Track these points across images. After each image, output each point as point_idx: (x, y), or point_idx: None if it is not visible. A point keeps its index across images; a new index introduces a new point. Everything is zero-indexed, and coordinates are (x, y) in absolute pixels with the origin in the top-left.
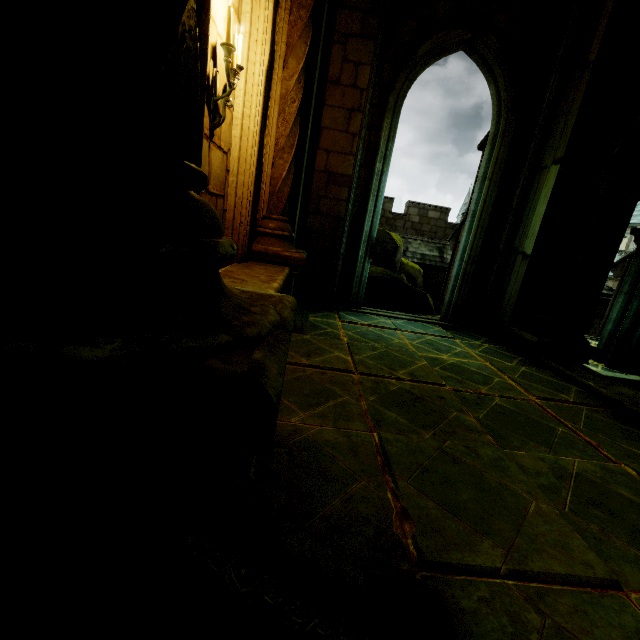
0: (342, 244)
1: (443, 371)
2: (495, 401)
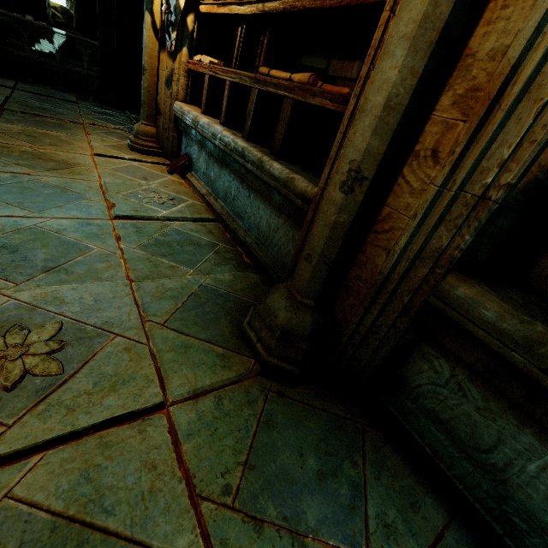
0: None
1: None
2: None
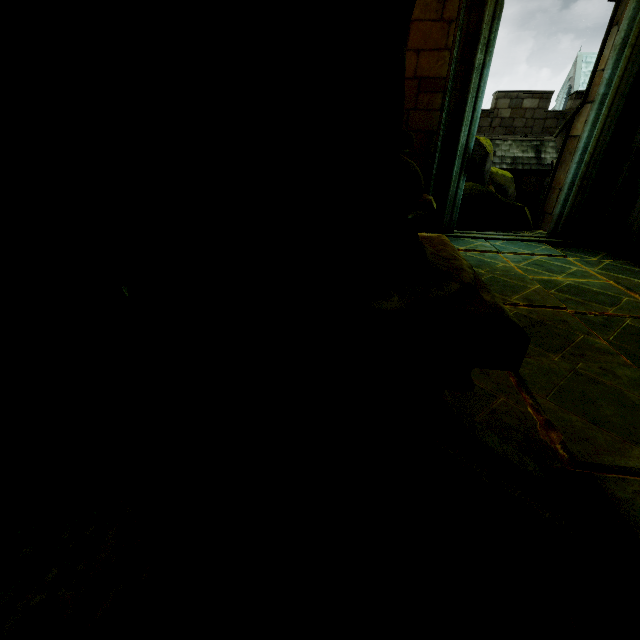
0: (434, 163)
1: (560, 294)
2: (626, 322)
